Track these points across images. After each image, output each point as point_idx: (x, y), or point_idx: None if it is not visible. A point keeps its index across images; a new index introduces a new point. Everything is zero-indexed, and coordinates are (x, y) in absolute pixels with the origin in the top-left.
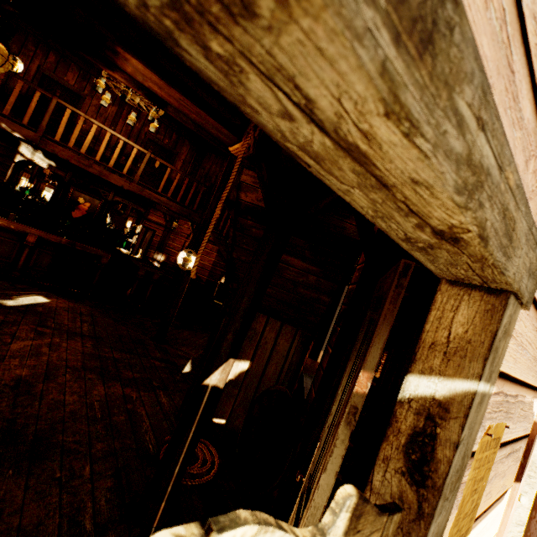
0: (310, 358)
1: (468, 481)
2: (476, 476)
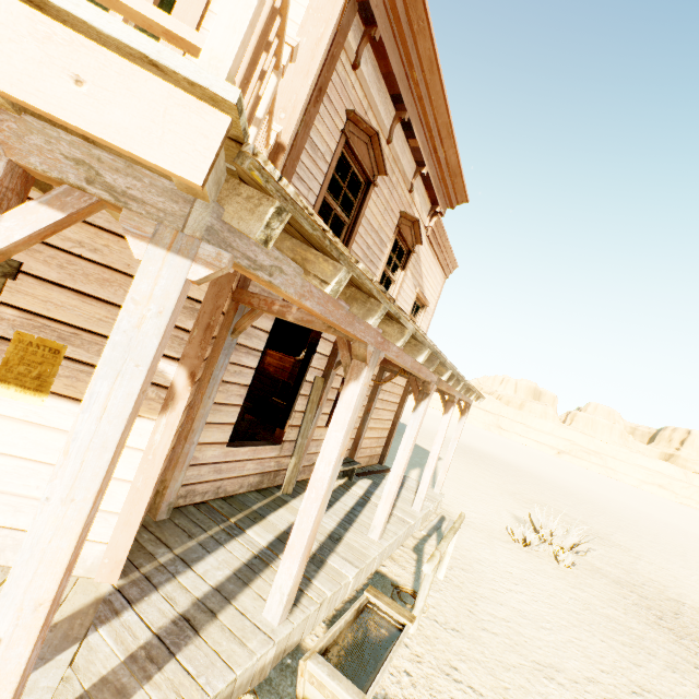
0: (279, 428)
1: (11, 352)
2: (24, 355)
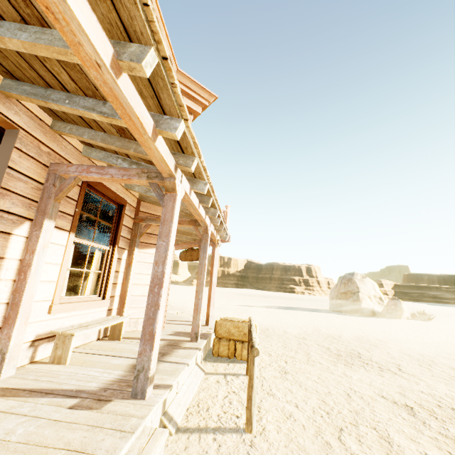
0: None
1: None
2: None
